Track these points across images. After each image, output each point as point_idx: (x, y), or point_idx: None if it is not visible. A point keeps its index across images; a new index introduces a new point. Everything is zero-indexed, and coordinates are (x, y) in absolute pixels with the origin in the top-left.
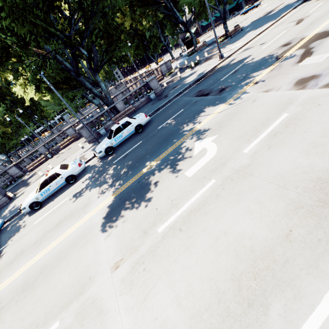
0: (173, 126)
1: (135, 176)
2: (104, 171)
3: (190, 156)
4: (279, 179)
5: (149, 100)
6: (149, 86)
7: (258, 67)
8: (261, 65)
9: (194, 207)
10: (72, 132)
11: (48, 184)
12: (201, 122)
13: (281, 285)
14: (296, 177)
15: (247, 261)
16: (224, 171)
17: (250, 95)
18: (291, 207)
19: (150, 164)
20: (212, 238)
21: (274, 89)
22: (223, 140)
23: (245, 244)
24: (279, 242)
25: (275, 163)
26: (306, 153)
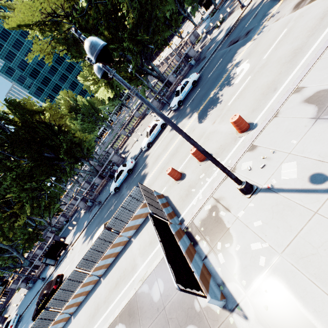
0: (218, 70)
1: (205, 101)
2: (183, 112)
3: (235, 76)
4: (279, 59)
5: (190, 67)
6: (188, 55)
7: (272, 5)
8: (274, 2)
9: (242, 89)
10: (138, 114)
11: (152, 131)
12: (237, 58)
13: (276, 85)
14: (286, 54)
15: (265, 88)
16: (254, 71)
17: (266, 28)
18: (282, 65)
19: (212, 92)
20: (252, 91)
21: (281, 17)
22: (252, 59)
23: (265, 85)
24: (277, 76)
25: (278, 54)
26: (291, 43)
